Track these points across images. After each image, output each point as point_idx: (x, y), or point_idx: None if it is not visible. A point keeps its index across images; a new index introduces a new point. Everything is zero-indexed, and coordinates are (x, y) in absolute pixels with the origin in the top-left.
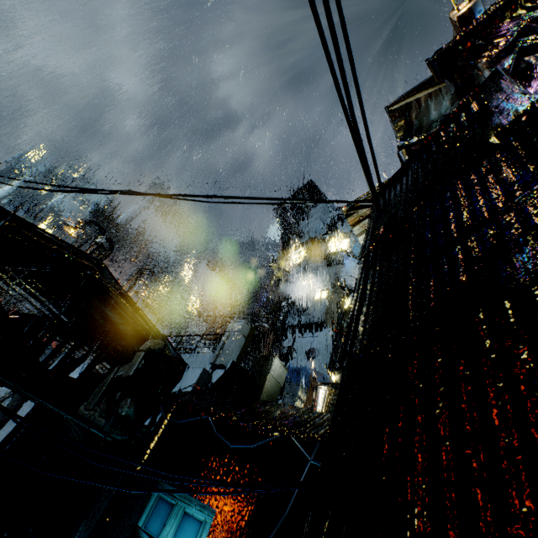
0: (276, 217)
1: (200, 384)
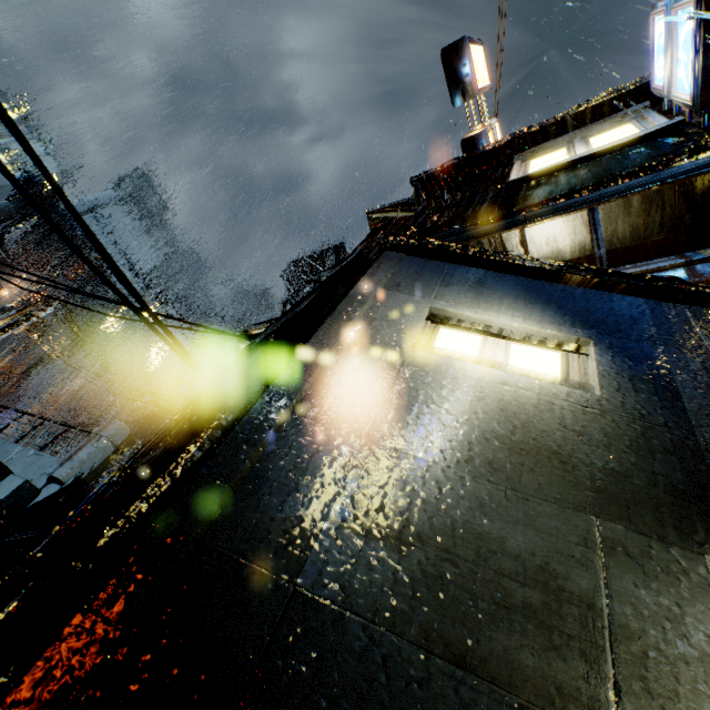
0: (282, 277)
1: (12, 501)
